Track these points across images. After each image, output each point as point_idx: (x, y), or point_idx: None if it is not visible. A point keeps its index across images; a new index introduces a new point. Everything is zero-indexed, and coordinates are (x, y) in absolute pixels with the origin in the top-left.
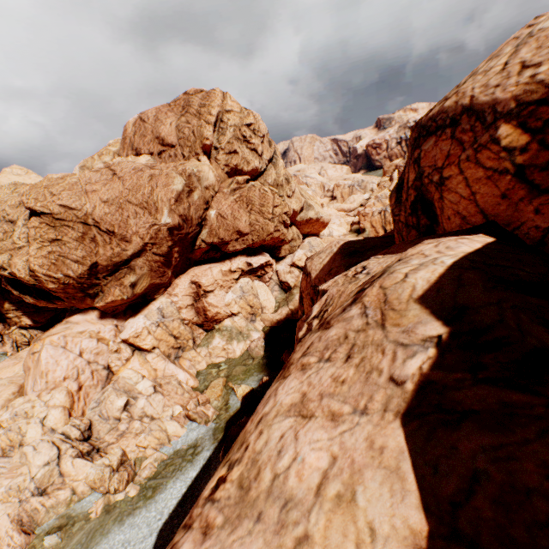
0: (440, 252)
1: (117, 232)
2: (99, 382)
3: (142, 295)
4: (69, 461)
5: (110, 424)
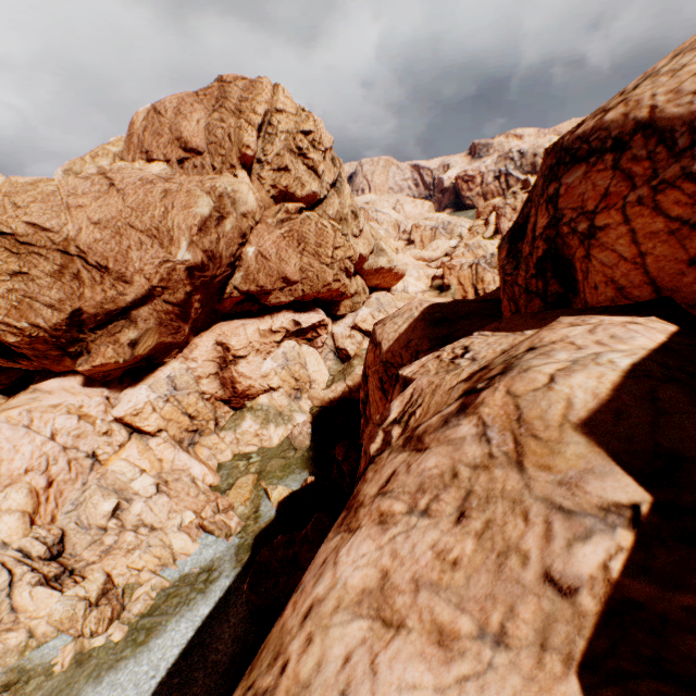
0: (602, 344)
1: (111, 268)
2: (78, 475)
3: (147, 357)
4: (25, 590)
5: (91, 535)
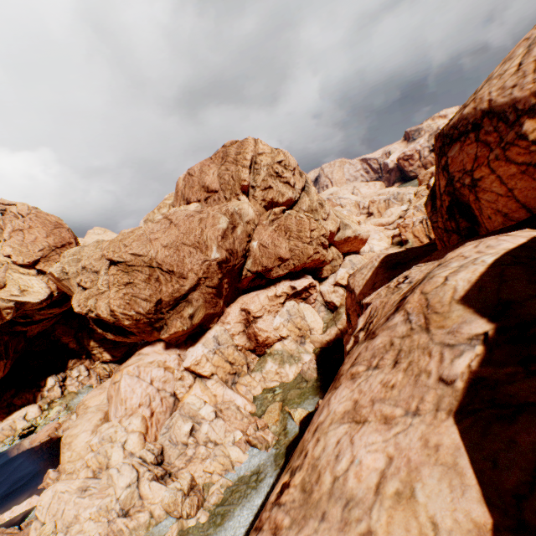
0: (480, 252)
1: (175, 271)
2: (167, 408)
3: (199, 325)
4: (146, 483)
5: (178, 449)
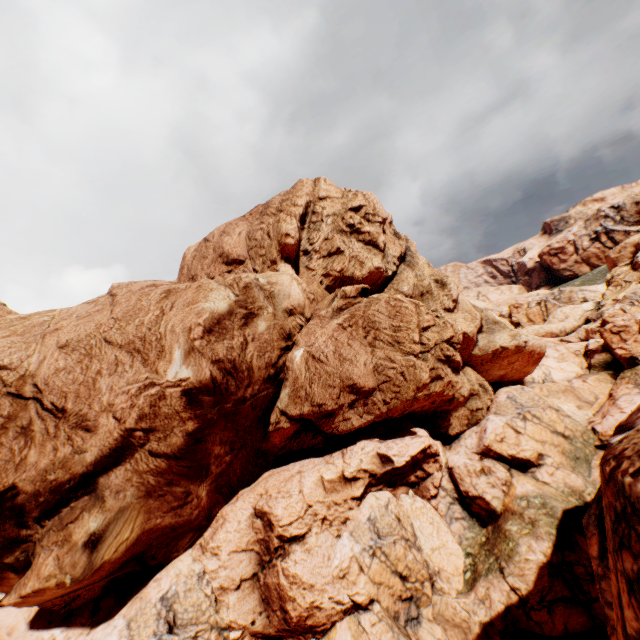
0: None
1: (69, 410)
2: None
3: (134, 557)
4: None
5: None
